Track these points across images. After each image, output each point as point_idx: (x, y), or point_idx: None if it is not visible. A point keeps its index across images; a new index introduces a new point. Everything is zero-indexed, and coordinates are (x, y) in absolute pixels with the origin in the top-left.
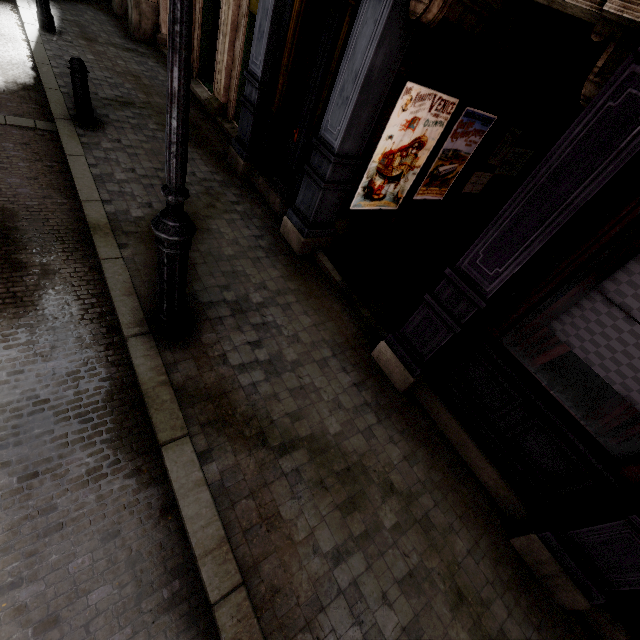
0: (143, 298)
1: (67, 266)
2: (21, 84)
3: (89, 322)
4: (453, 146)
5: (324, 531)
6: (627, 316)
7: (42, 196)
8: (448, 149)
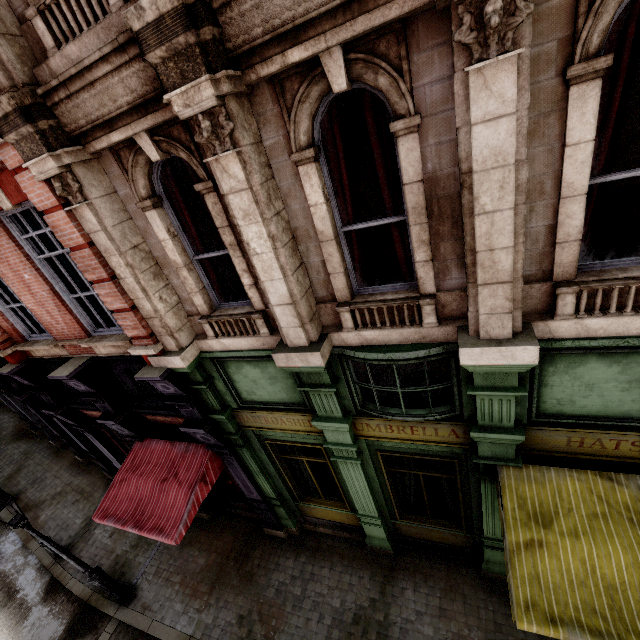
0: None
1: None
2: None
3: None
4: None
5: (50, 511)
6: None
7: None
8: None
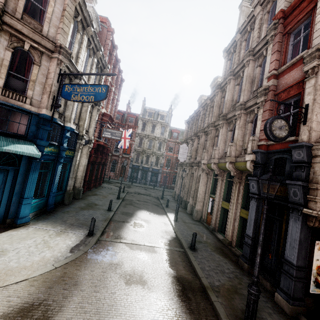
0: None
1: (201, 301)
2: (173, 237)
3: None
4: None
5: None
6: None
7: (188, 274)
8: None
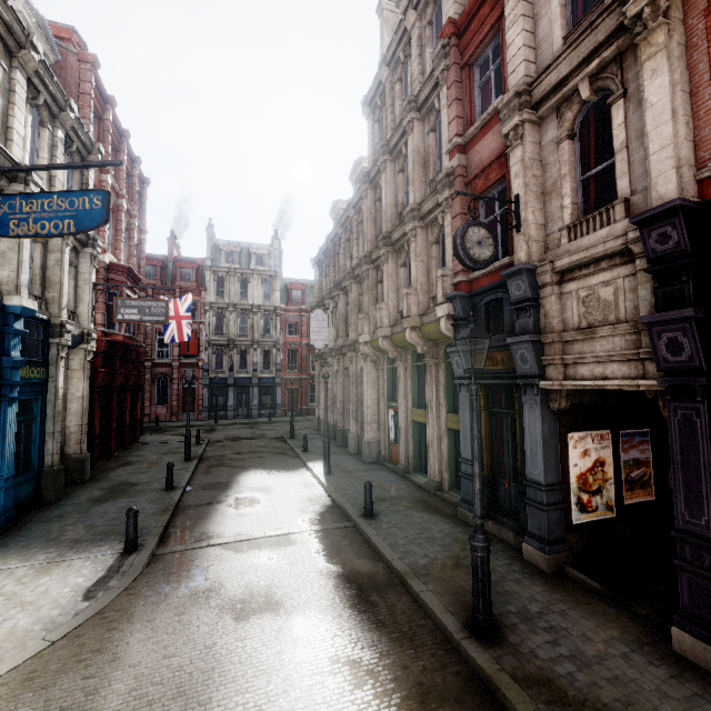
0: (454, 614)
1: (398, 601)
2: (327, 505)
3: (427, 635)
4: (629, 457)
5: None
6: None
7: (366, 563)
8: (626, 460)
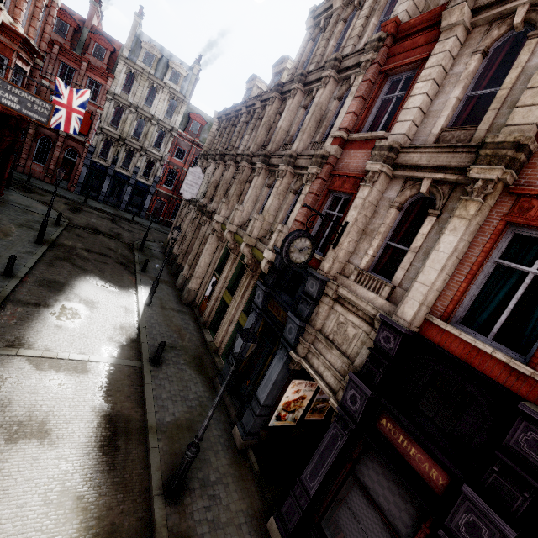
0: (163, 472)
1: (135, 449)
2: (132, 339)
3: (138, 484)
4: (322, 397)
5: None
6: (354, 516)
7: (131, 407)
8: (319, 398)
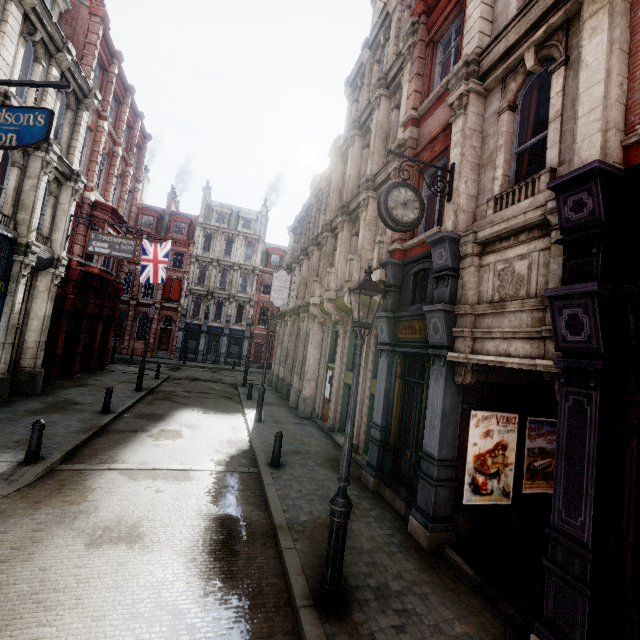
0: (309, 578)
1: (261, 555)
2: (243, 450)
3: (272, 596)
4: (535, 445)
5: None
6: None
7: (250, 510)
8: (531, 447)
